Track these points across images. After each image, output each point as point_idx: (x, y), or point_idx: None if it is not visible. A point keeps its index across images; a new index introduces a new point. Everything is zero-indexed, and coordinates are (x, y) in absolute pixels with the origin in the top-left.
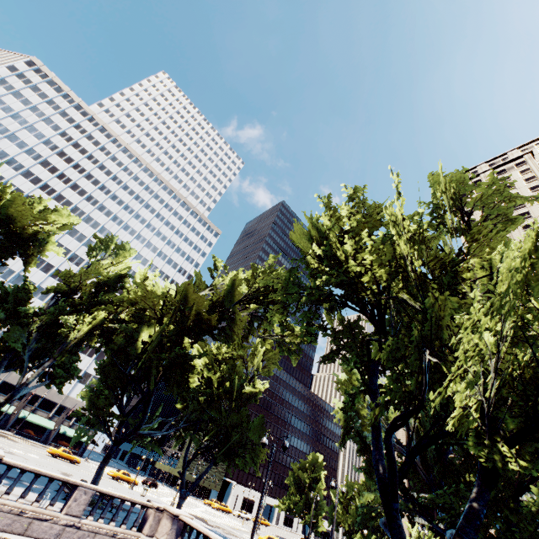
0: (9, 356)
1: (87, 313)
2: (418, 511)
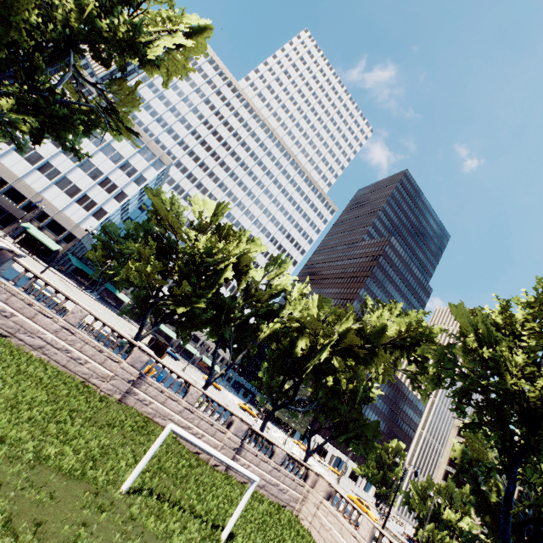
0: (221, 340)
1: (263, 316)
2: None
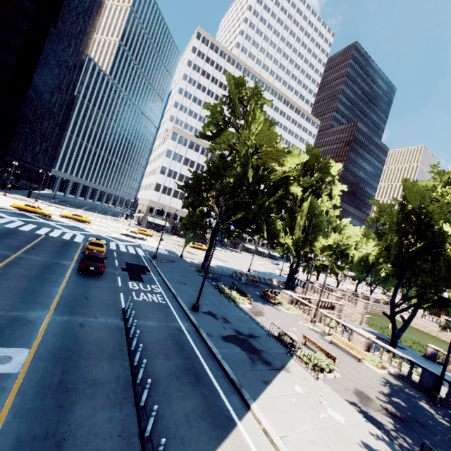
0: None
1: None
2: None
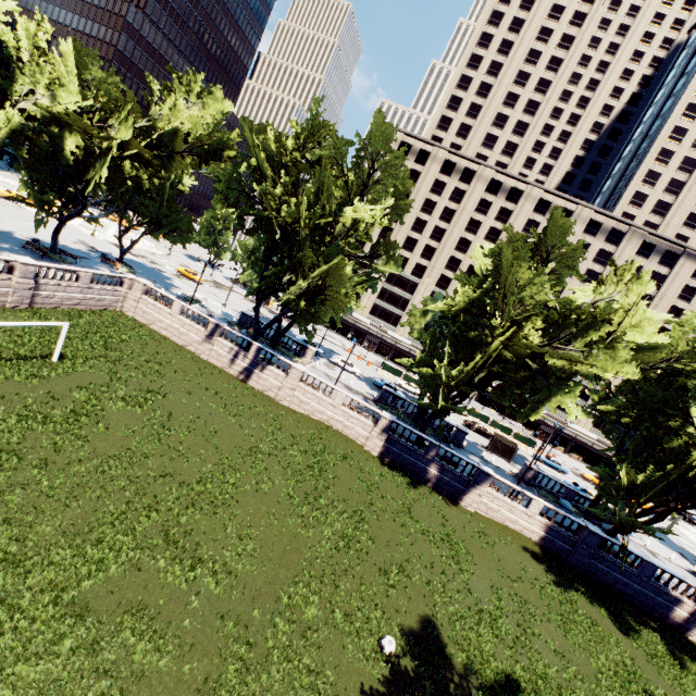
0: None
1: None
2: (276, 296)
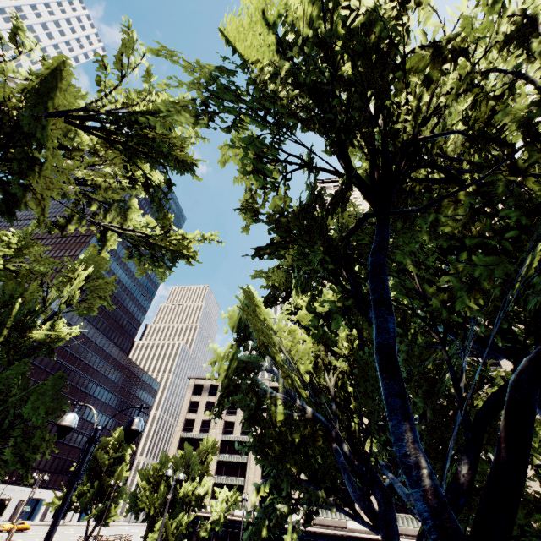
0: None
1: None
2: (335, 504)
